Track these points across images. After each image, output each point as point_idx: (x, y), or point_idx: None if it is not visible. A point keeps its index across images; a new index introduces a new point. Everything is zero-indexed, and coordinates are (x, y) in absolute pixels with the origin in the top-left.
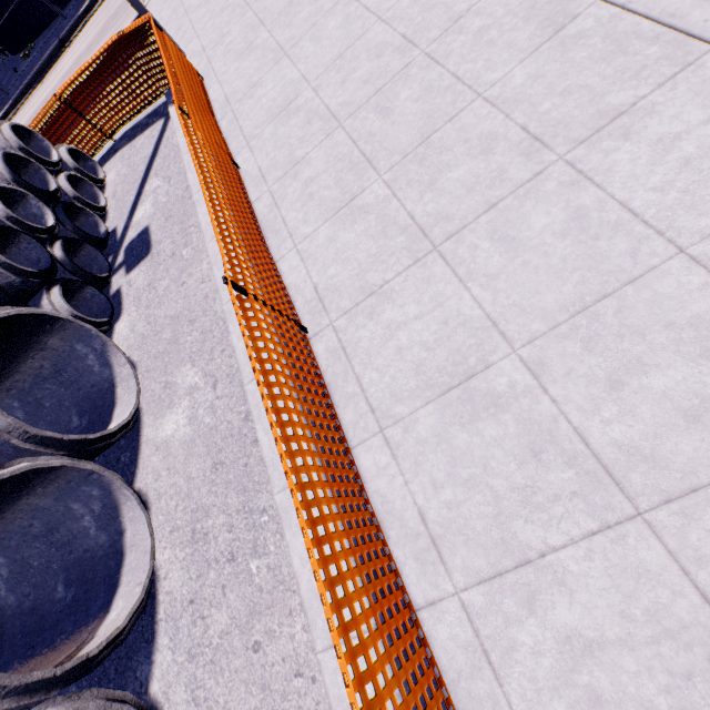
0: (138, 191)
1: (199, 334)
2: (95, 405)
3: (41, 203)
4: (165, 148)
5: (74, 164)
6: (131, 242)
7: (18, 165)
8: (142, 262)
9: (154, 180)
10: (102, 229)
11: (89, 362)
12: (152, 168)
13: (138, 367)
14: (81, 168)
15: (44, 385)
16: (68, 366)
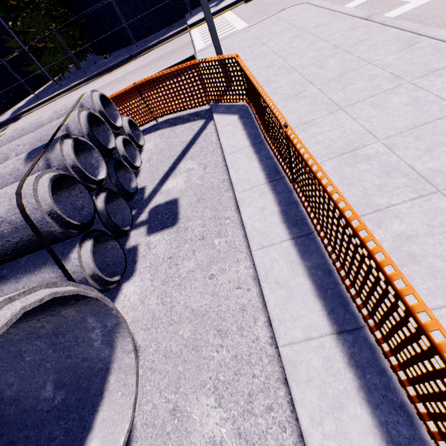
0: (172, 165)
1: (230, 357)
2: (78, 382)
3: (101, 157)
4: (204, 141)
5: (129, 131)
6: (157, 205)
7: (93, 123)
8: (166, 230)
9: (189, 161)
10: (133, 184)
11: (92, 334)
12: (189, 151)
13: (140, 355)
14: (132, 134)
15: (34, 341)
16: (68, 332)
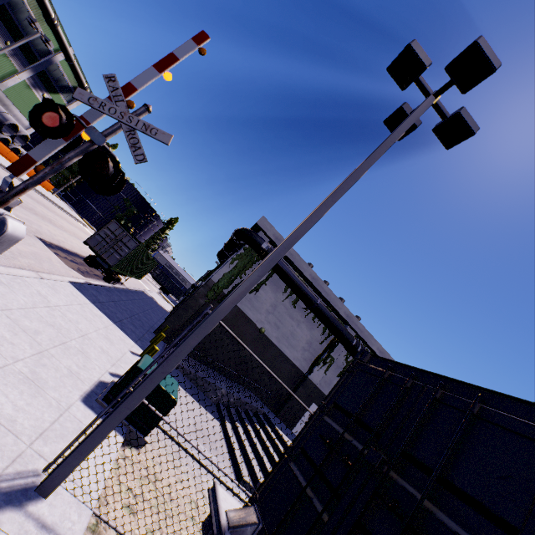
0: None
1: None
2: None
3: None
4: None
5: None
6: None
7: None
8: None
9: None
10: None
11: None
12: None
13: None
14: None
15: None
16: None
